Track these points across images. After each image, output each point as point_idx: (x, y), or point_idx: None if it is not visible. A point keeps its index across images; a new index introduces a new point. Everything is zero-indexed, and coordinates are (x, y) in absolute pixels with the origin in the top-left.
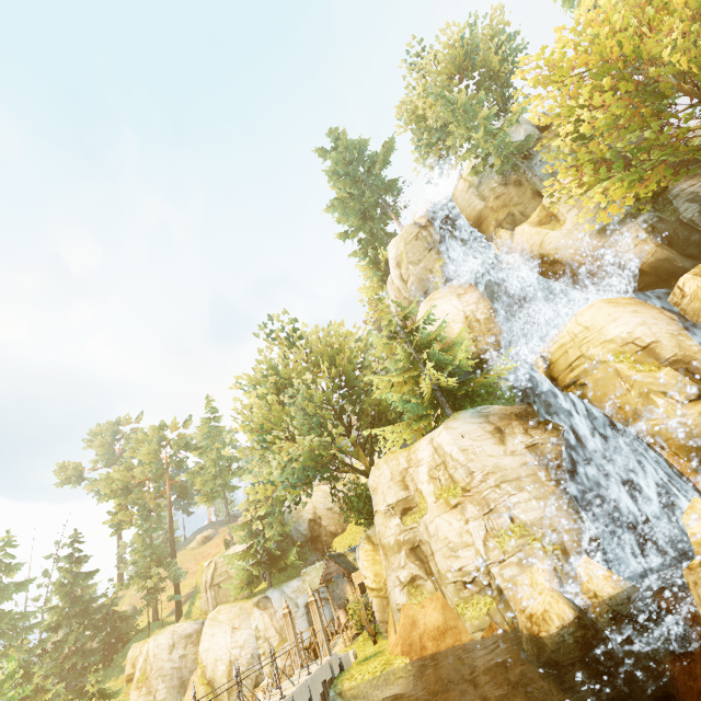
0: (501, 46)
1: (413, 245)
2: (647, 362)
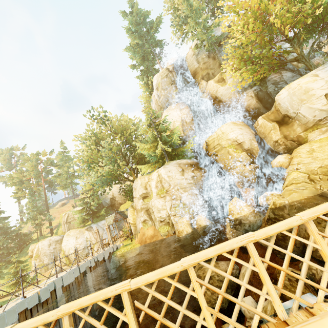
0: None
1: (165, 80)
2: (239, 149)
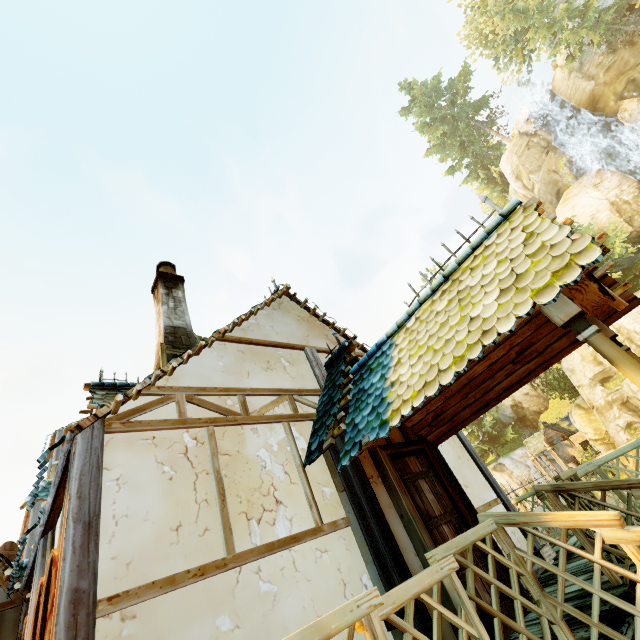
0: None
1: (527, 155)
2: None
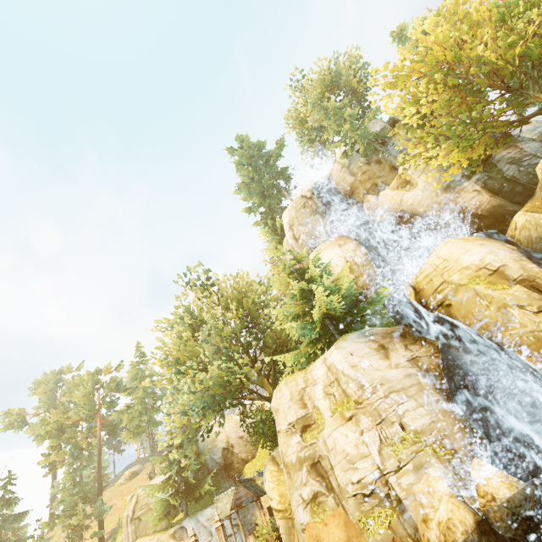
0: (357, 72)
1: (302, 212)
2: (499, 282)
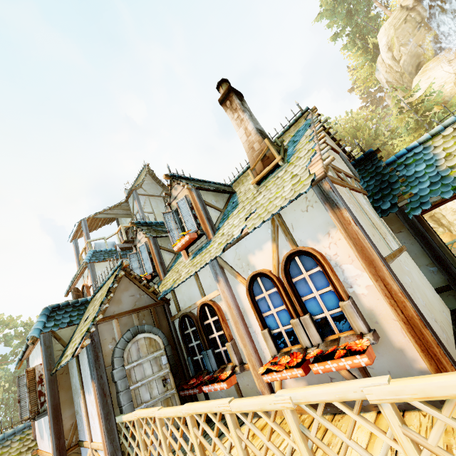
0: None
1: (402, 29)
2: None
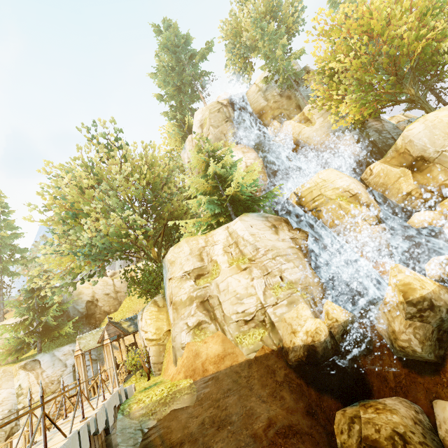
0: (294, 13)
1: (215, 115)
2: (355, 202)
